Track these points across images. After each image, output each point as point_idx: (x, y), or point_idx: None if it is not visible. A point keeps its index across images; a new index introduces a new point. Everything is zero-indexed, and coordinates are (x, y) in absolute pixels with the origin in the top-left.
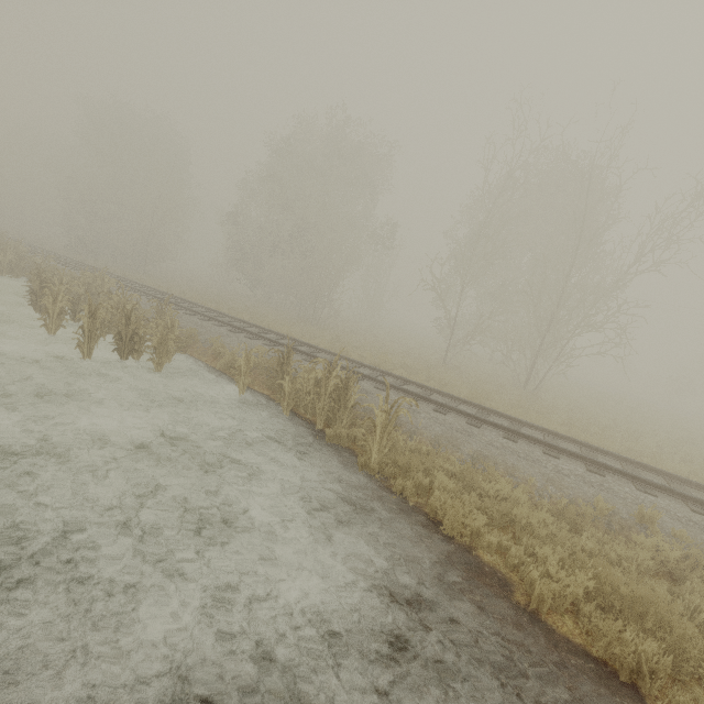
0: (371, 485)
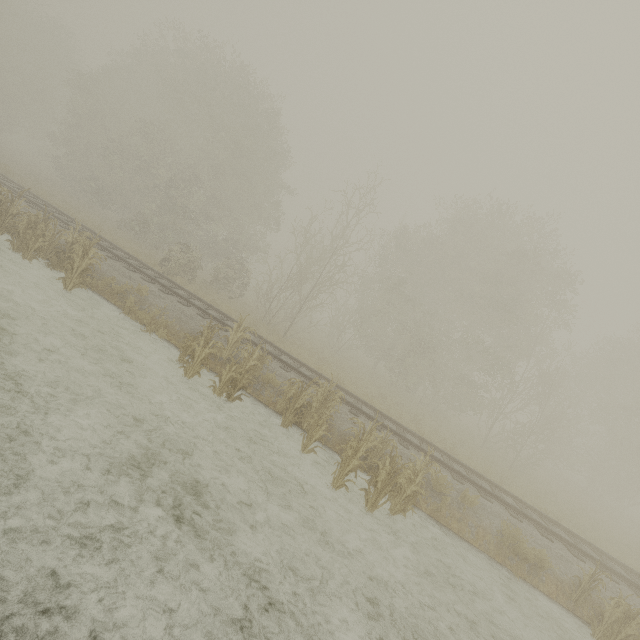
0: None
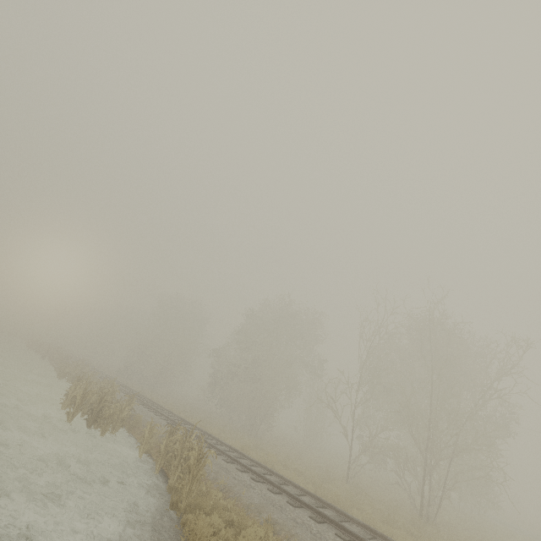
0: (169, 517)
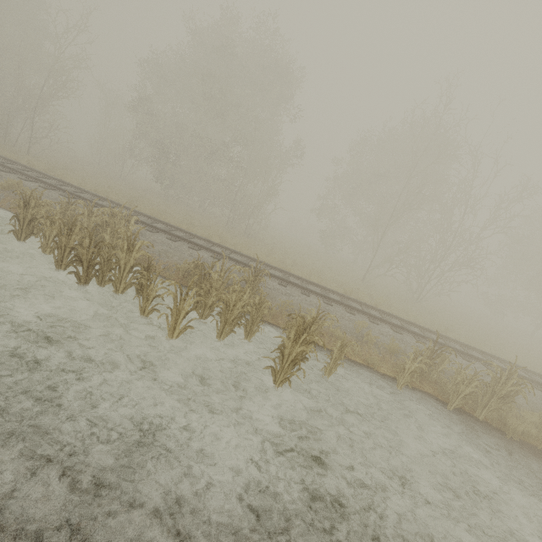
0: None
